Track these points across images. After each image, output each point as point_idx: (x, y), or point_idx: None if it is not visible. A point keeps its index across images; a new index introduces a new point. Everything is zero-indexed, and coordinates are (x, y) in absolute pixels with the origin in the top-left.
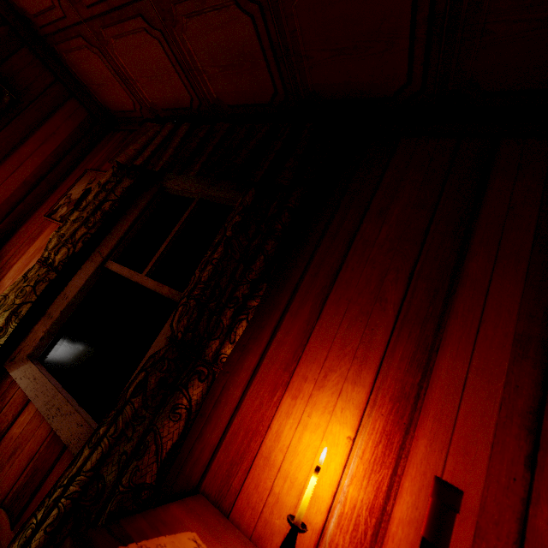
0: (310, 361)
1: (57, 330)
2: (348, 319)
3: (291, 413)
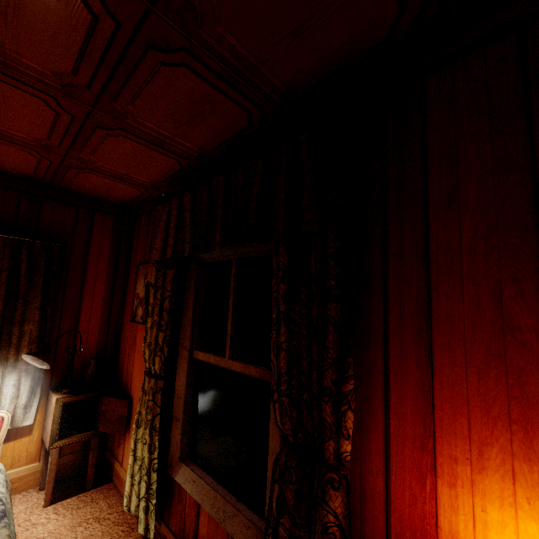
0: (449, 435)
1: (188, 427)
2: (474, 369)
3: (457, 508)
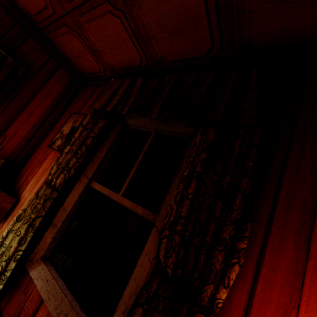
0: (314, 312)
1: (60, 235)
2: None
3: None
